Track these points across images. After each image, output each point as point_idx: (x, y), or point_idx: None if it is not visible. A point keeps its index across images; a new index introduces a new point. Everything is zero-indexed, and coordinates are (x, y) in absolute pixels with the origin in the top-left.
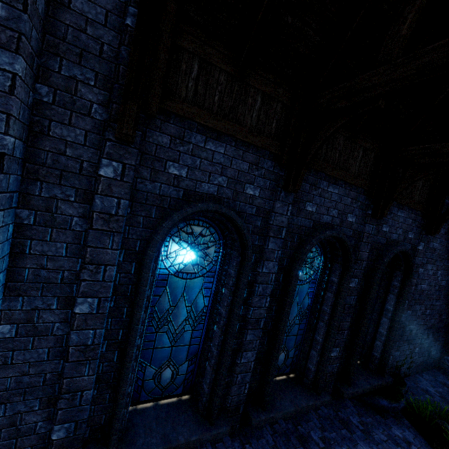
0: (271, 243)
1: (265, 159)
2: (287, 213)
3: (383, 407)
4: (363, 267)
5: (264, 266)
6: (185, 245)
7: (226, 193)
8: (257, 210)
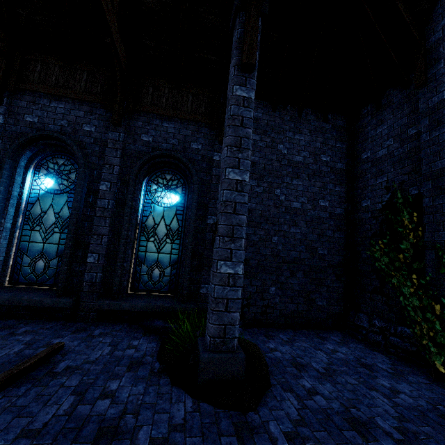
0: None
1: None
2: None
3: (156, 328)
4: (116, 172)
5: None
6: None
7: None
8: None
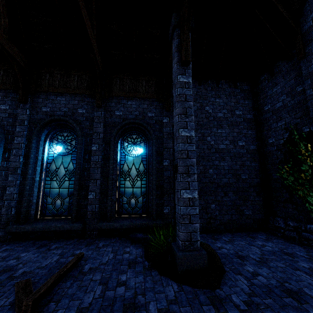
0: (18, 128)
1: (10, 93)
2: (27, 113)
3: (138, 238)
4: (101, 137)
5: (15, 140)
6: None
7: None
8: (9, 115)
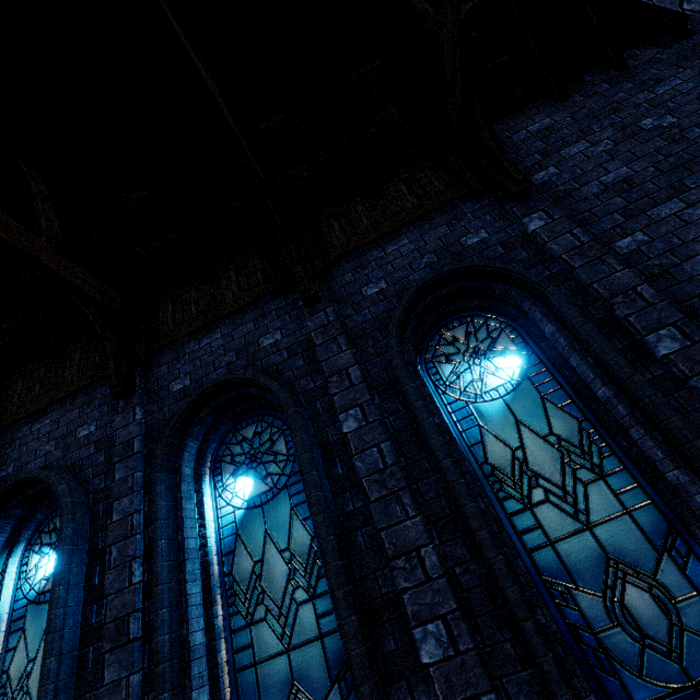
0: (120, 471)
1: (98, 390)
2: (136, 418)
3: None
4: (357, 378)
5: (114, 512)
6: (48, 550)
7: (55, 455)
8: (96, 445)
